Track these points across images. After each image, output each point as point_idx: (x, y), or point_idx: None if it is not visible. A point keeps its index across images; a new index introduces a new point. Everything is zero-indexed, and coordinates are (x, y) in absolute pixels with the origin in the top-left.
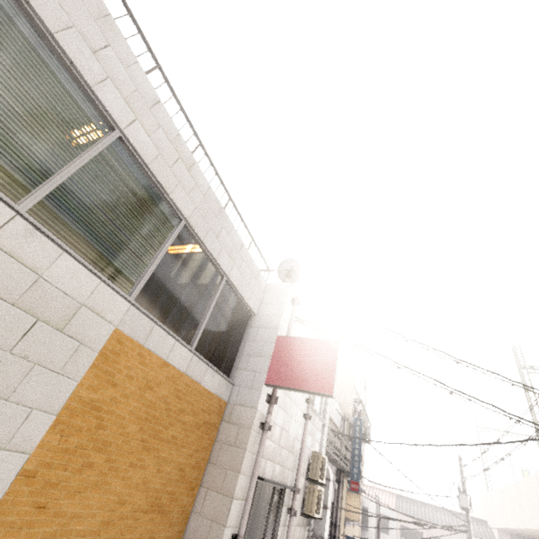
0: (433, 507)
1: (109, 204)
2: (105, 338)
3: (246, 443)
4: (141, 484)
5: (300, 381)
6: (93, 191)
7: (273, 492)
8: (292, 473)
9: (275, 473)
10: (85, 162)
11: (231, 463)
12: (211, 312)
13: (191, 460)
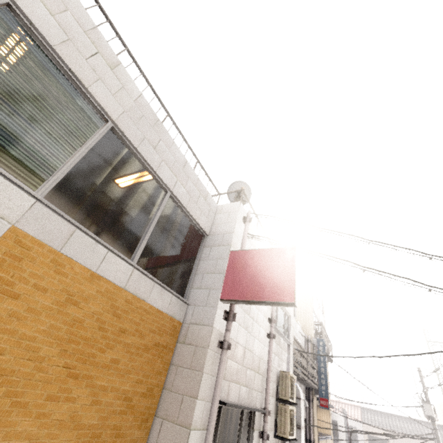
0: (395, 416)
1: None
2: None
3: (203, 364)
4: (67, 421)
5: (257, 292)
6: None
7: (241, 416)
8: (261, 394)
9: (242, 396)
10: None
11: (187, 388)
12: (156, 227)
13: (141, 387)
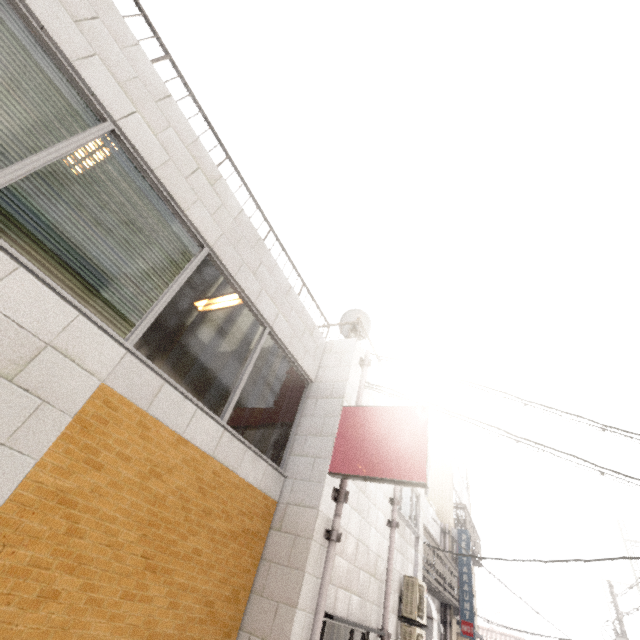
0: None
1: (98, 214)
2: (85, 397)
3: (305, 560)
4: (142, 627)
5: (377, 465)
6: (73, 195)
7: (350, 638)
8: (377, 609)
9: (352, 608)
10: (60, 154)
11: (283, 592)
12: (250, 374)
13: (225, 588)
